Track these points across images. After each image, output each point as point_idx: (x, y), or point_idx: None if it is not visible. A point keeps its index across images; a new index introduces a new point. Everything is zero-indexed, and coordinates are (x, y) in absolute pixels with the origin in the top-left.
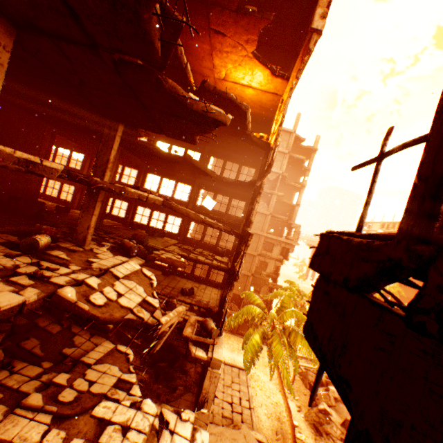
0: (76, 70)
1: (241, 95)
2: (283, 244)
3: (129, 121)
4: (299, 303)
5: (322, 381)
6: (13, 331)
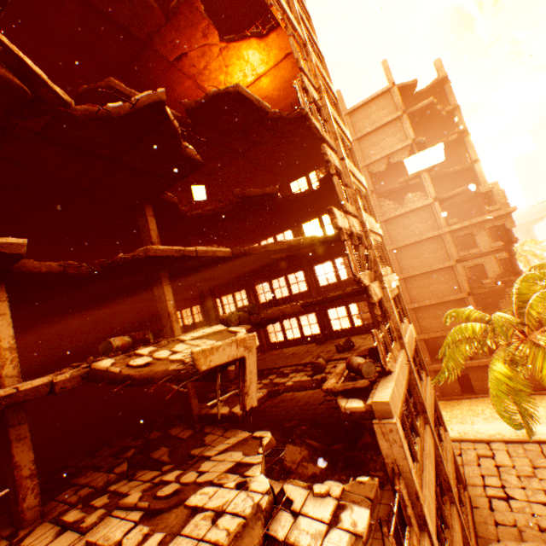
0: (44, 173)
1: (263, 96)
2: (487, 224)
3: (144, 194)
4: None
5: None
6: (147, 445)
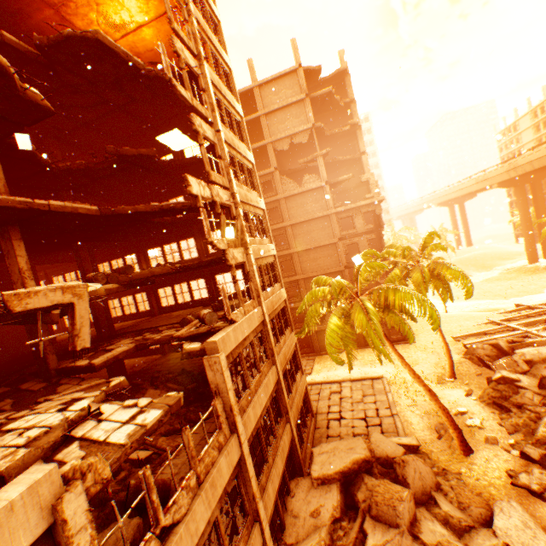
0: None
1: (149, 48)
2: (363, 209)
3: None
4: (409, 264)
5: (503, 350)
6: None
